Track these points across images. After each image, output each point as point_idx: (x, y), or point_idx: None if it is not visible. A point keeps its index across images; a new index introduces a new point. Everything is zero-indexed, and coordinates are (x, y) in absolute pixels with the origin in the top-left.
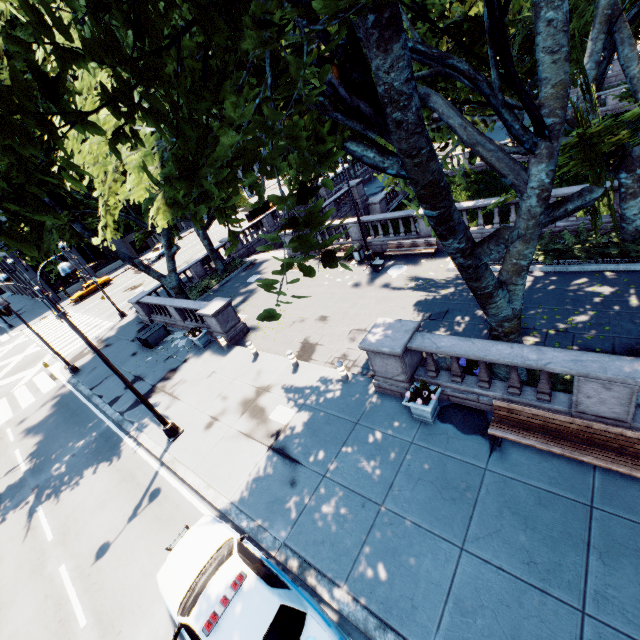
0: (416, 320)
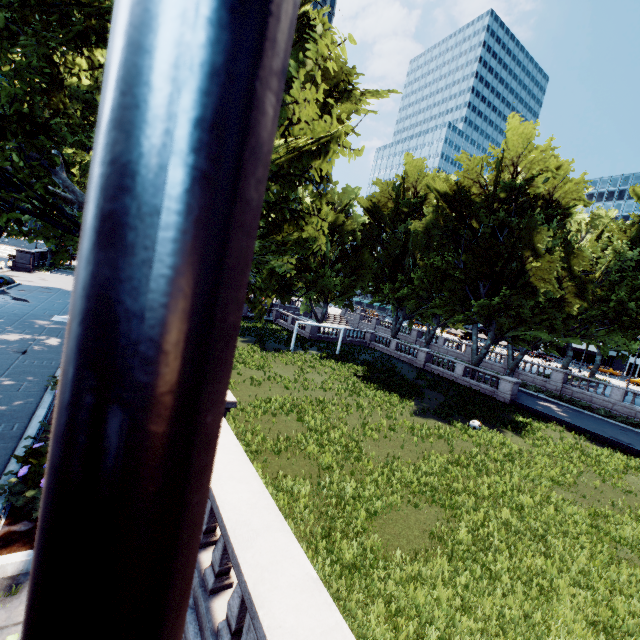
0: (42, 286)
